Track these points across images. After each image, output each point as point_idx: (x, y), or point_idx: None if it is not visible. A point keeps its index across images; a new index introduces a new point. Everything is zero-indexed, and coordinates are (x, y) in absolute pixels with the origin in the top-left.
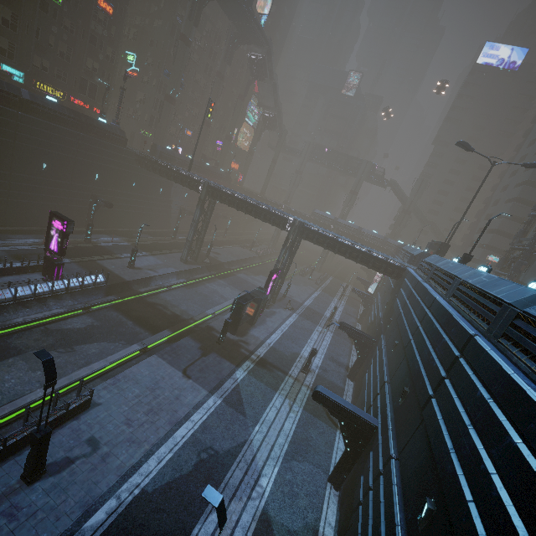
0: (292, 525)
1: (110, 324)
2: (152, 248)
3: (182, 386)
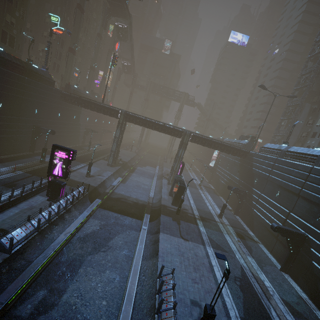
0: (294, 300)
1: (110, 220)
2: (83, 159)
3: (190, 247)
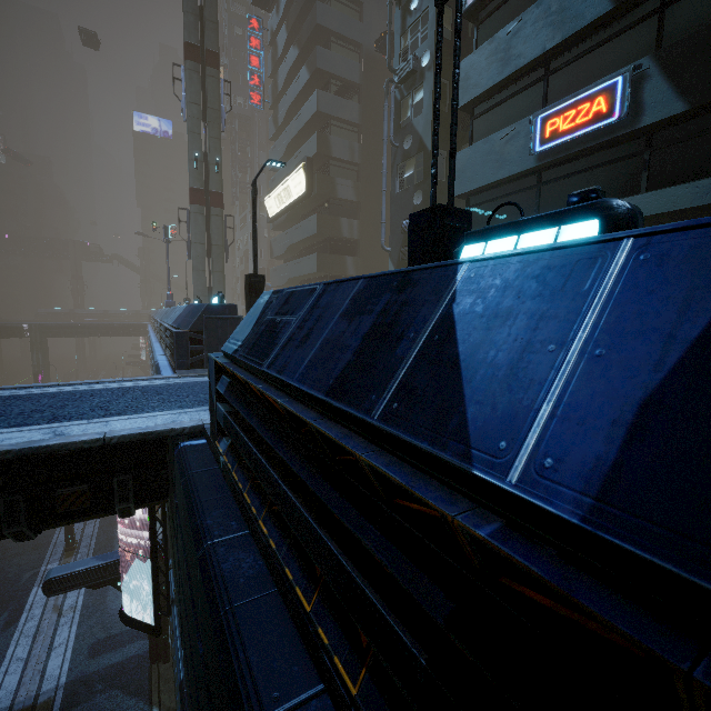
0: None
1: None
2: None
3: None
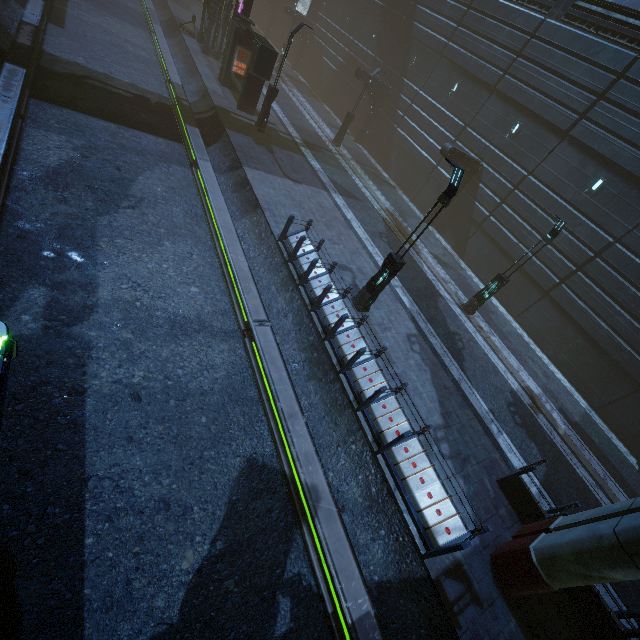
0: (441, 252)
1: (97, 137)
2: None
3: (308, 194)
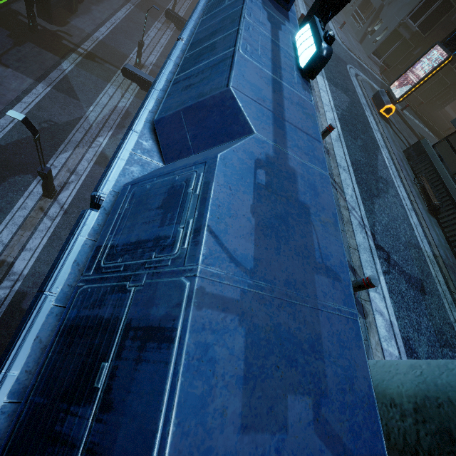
0: None
1: None
2: None
3: (2, 74)
